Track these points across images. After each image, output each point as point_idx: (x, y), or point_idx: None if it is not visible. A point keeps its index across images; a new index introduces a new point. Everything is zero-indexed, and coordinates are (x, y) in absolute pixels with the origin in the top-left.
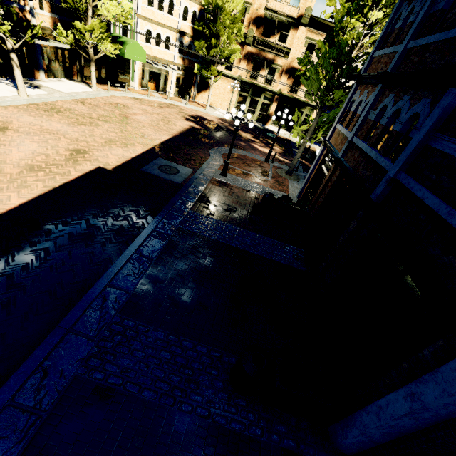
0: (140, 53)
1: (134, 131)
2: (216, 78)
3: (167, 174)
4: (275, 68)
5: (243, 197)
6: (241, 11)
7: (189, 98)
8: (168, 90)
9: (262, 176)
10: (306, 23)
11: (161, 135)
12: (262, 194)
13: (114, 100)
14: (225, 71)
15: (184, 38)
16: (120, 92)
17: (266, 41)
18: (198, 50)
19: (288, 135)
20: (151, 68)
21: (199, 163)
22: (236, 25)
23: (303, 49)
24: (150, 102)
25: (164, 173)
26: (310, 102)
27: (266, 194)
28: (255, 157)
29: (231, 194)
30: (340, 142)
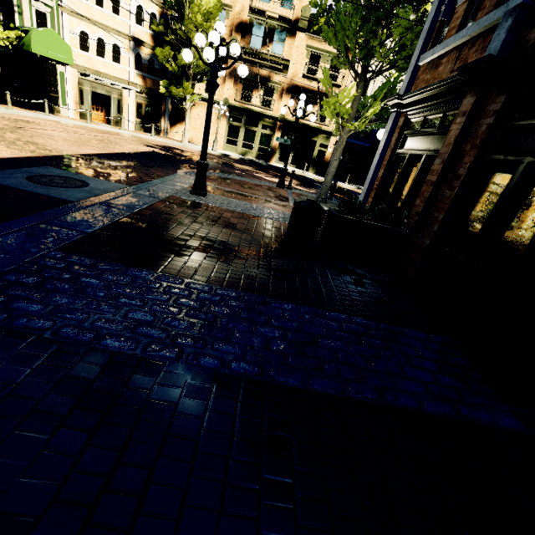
0: (60, 48)
1: (18, 138)
2: (192, 97)
3: (46, 187)
4: (272, 87)
5: (243, 226)
6: (217, 9)
7: (158, 133)
8: (125, 121)
9: (278, 200)
10: (304, 28)
11: (82, 149)
12: (285, 222)
13: (13, 116)
14: (206, 95)
15: (142, 50)
16: (36, 113)
17: (256, 52)
18: (162, 61)
19: (301, 171)
20: (94, 87)
21: (150, 180)
22: (212, 23)
23: (305, 61)
24: (90, 128)
25: (39, 184)
26: (323, 127)
27: (301, 201)
28: (260, 183)
29: (215, 221)
30: (456, 62)
